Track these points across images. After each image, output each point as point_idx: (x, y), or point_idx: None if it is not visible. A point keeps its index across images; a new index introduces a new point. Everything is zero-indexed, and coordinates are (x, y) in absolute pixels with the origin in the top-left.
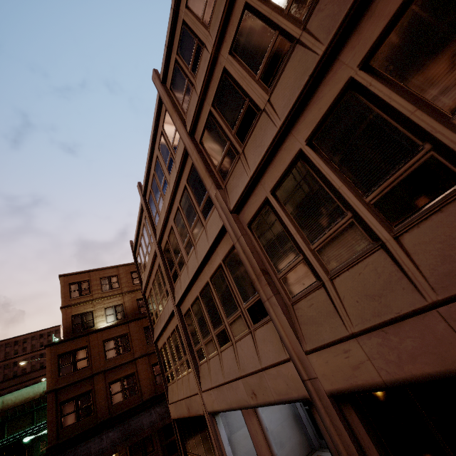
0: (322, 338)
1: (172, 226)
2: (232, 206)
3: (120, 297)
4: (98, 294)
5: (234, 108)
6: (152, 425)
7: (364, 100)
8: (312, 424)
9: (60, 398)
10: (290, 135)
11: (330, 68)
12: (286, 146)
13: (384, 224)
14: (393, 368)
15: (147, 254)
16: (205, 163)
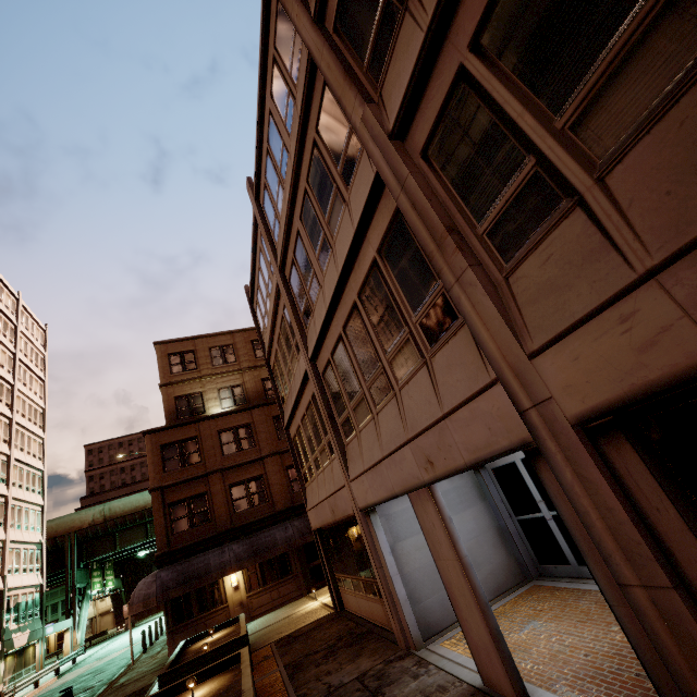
0: (569, 312)
1: (299, 229)
2: (392, 121)
3: (239, 375)
4: (208, 370)
5: None
6: (288, 541)
7: None
8: (528, 542)
9: (168, 499)
10: None
11: None
12: None
13: None
14: None
15: (268, 296)
16: (343, 64)
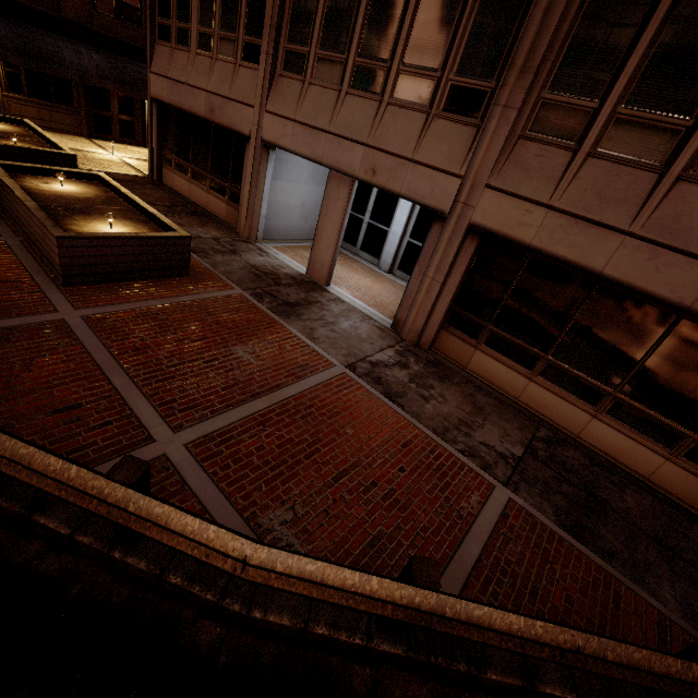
0: (519, 188)
1: None
2: None
3: None
4: None
5: None
6: (81, 71)
7: None
8: None
9: None
10: None
11: None
12: None
13: (691, 161)
14: (548, 242)
15: None
16: None
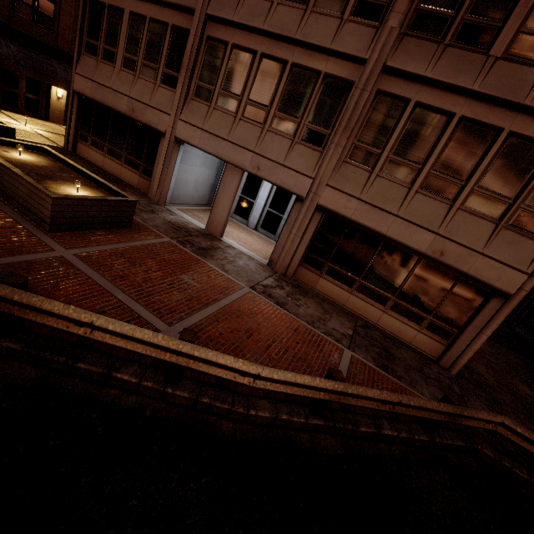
0: (344, 188)
1: None
2: (391, 64)
3: None
4: None
5: (494, 2)
6: None
7: (488, 144)
8: None
9: None
10: (466, 99)
11: (514, 111)
12: (457, 100)
13: (421, 184)
14: (360, 218)
15: None
16: None
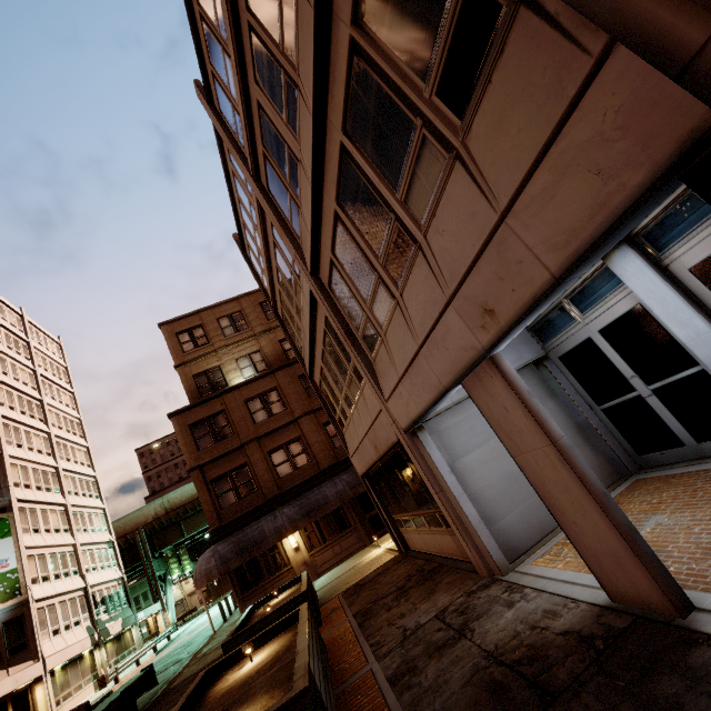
0: None
1: (258, 99)
2: None
3: (254, 341)
4: (221, 342)
5: None
6: (339, 495)
7: None
8: (619, 433)
9: (209, 476)
10: None
11: None
12: None
13: None
14: None
15: (255, 229)
16: None
